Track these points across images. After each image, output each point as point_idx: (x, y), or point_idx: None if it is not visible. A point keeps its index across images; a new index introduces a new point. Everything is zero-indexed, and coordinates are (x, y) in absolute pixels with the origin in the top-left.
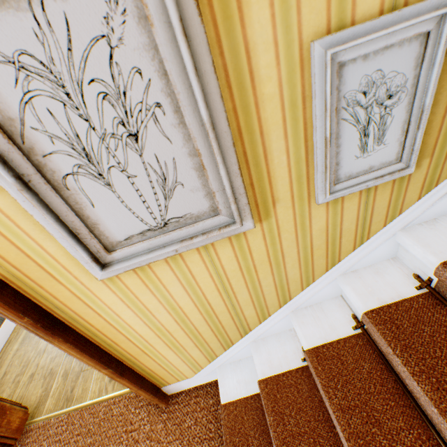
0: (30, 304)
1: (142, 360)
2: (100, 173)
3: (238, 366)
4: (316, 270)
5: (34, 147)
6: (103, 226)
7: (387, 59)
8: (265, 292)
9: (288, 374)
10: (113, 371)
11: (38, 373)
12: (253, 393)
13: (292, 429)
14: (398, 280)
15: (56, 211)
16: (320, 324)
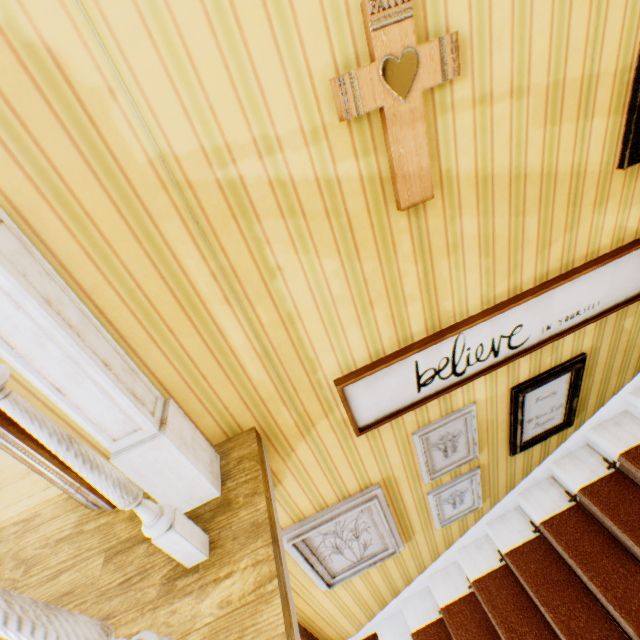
0: None
1: (325, 629)
2: (339, 550)
3: (391, 620)
4: (439, 551)
5: (318, 551)
6: (333, 567)
7: (457, 486)
8: (410, 569)
9: (431, 625)
10: None
11: None
12: None
13: None
14: (489, 553)
15: (318, 569)
16: (447, 585)
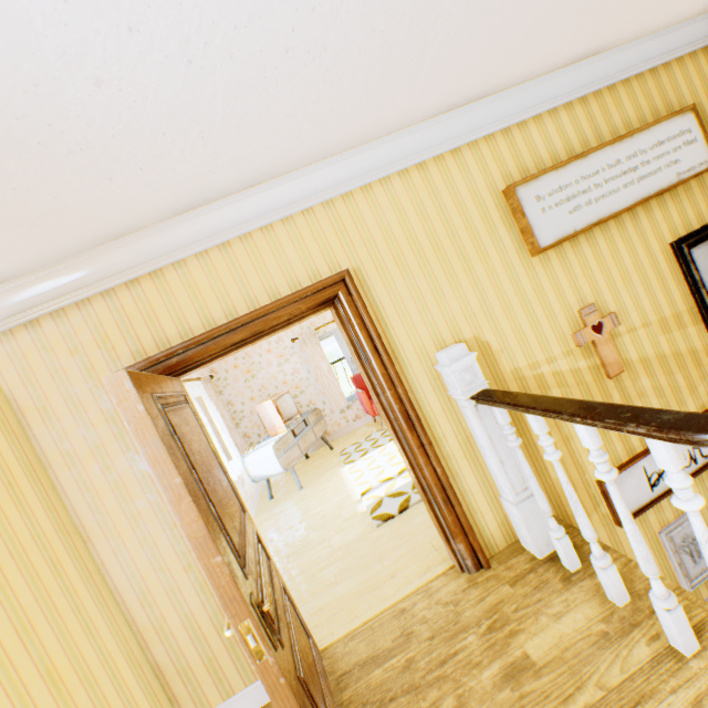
0: None
1: None
2: None
3: None
4: None
5: None
6: None
7: None
8: None
9: None
10: None
11: None
12: None
13: None
14: None
15: None
16: None
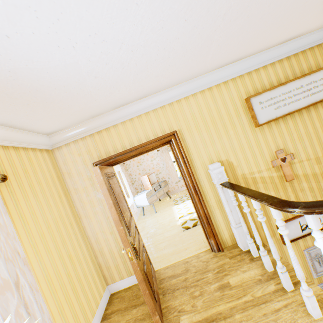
0: None
1: None
2: None
3: None
4: None
5: None
6: None
7: None
8: None
9: None
10: None
11: None
12: None
13: None
14: None
15: None
16: None
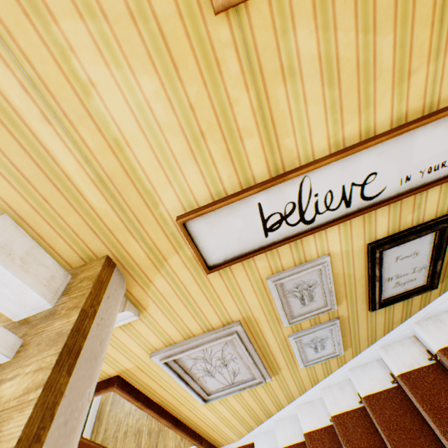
0: (170, 415)
1: (211, 433)
2: (211, 374)
3: (266, 435)
4: (306, 387)
5: (192, 372)
6: (208, 387)
7: (317, 333)
8: (280, 398)
9: (296, 445)
10: (198, 441)
11: (129, 430)
12: None
13: None
14: (350, 395)
15: (193, 387)
16: (312, 415)
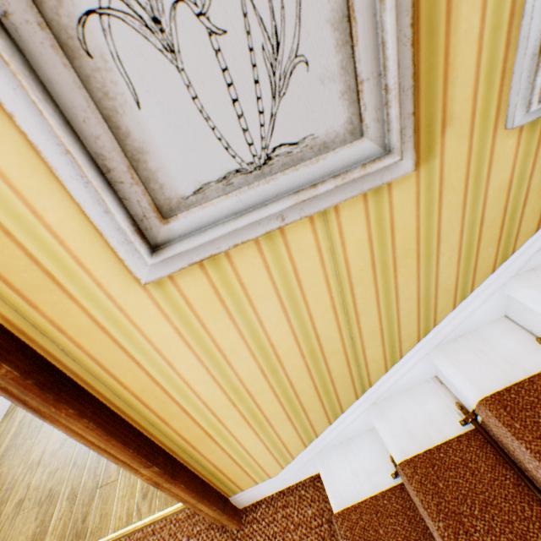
0: (11, 343)
1: (203, 449)
2: (154, 17)
3: (349, 448)
4: (478, 269)
5: None
6: (155, 159)
7: None
8: (402, 312)
9: (447, 448)
10: (160, 470)
11: (28, 498)
12: (383, 489)
13: (484, 539)
14: None
15: (63, 109)
16: (488, 359)
